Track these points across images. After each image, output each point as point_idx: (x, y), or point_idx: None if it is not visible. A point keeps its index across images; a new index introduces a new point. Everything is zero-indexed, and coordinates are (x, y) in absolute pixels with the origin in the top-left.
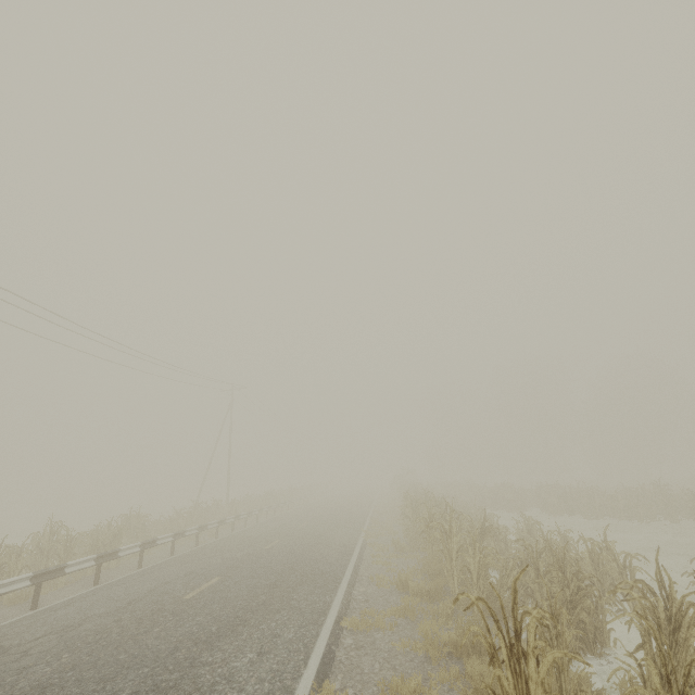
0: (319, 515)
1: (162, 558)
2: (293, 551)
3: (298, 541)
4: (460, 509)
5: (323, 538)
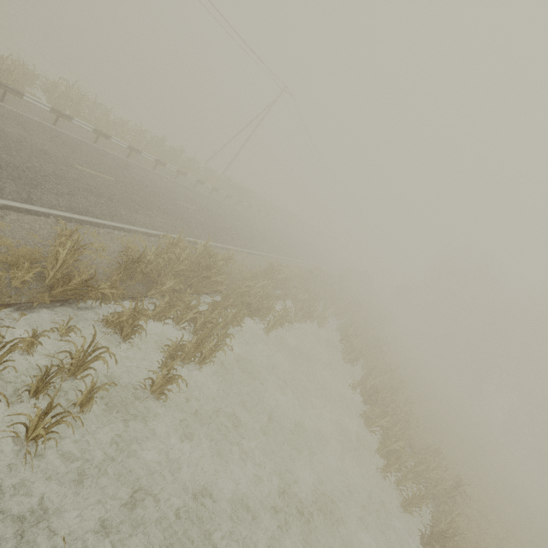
0: (228, 220)
1: (45, 120)
2: (70, 179)
3: (115, 189)
4: (260, 299)
5: (138, 206)
